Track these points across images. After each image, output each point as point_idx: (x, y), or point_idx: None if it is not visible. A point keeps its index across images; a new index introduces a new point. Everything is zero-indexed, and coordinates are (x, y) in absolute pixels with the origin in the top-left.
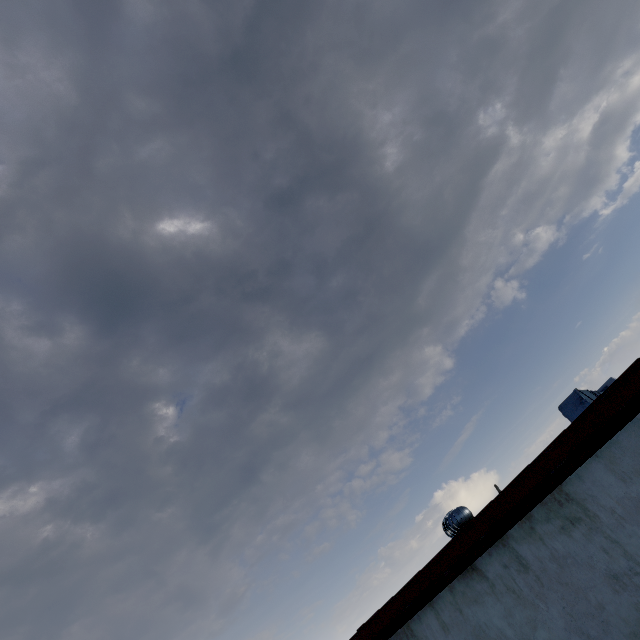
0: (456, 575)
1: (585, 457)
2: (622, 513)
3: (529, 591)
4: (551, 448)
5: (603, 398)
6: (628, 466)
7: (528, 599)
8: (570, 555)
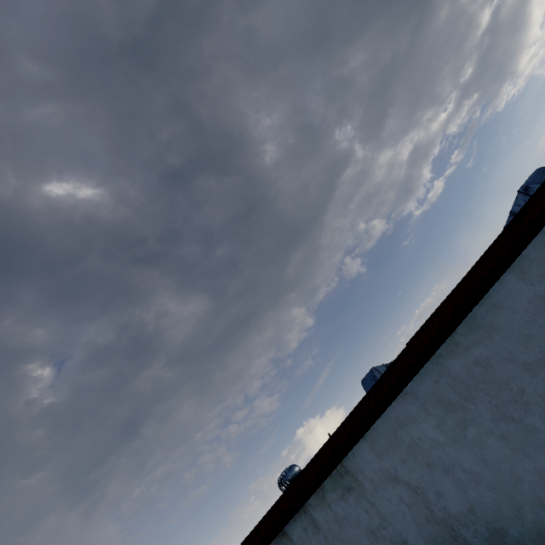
0: (270, 541)
1: (357, 440)
2: (377, 482)
3: None
4: (337, 433)
5: (368, 395)
6: (382, 446)
7: None
8: (346, 517)
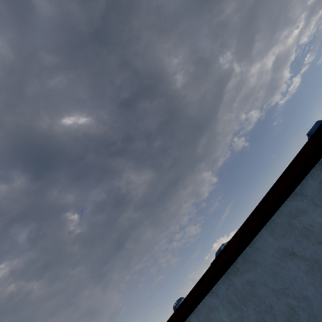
0: None
1: (189, 313)
2: None
3: None
4: (179, 307)
5: (193, 289)
6: (202, 319)
7: None
8: None
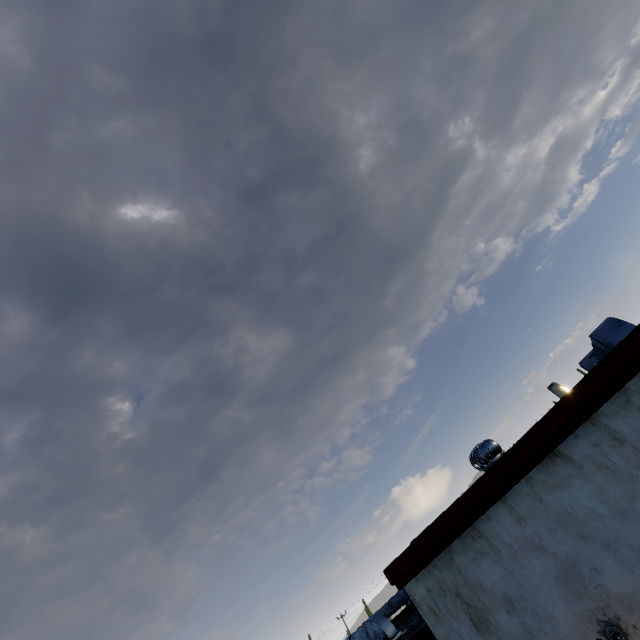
0: (536, 463)
1: None
2: None
3: (625, 464)
4: None
5: None
6: None
7: (624, 472)
8: None
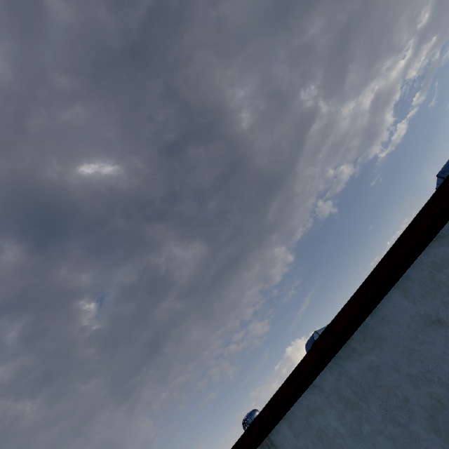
0: None
1: (278, 420)
2: None
3: None
4: (263, 411)
5: (285, 384)
6: (297, 427)
7: None
8: None
